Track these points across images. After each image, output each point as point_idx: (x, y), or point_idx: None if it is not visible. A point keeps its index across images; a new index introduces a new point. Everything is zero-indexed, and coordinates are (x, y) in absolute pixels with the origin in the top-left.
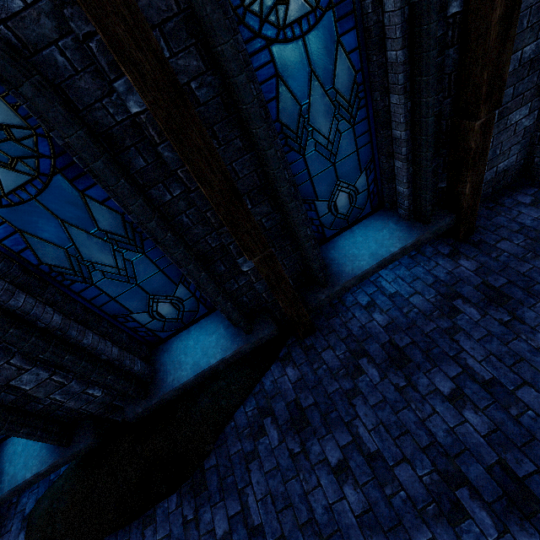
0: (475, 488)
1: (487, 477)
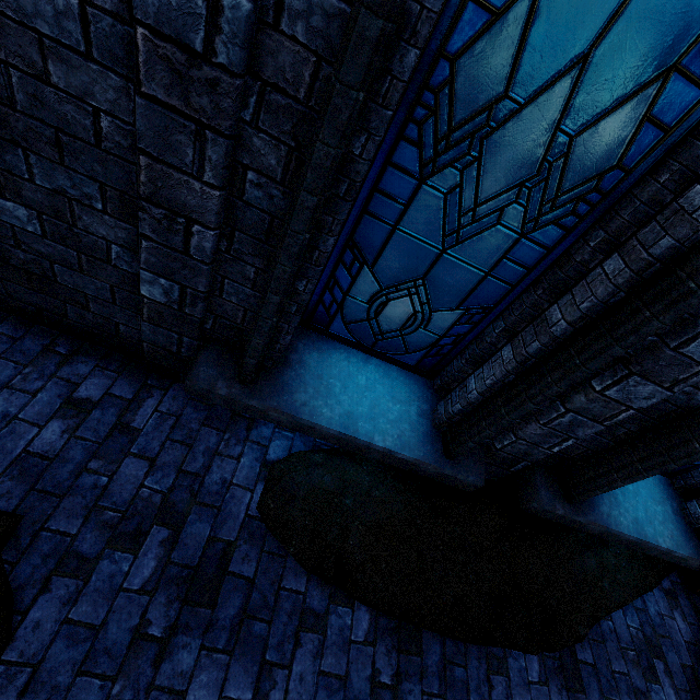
0: None
1: None
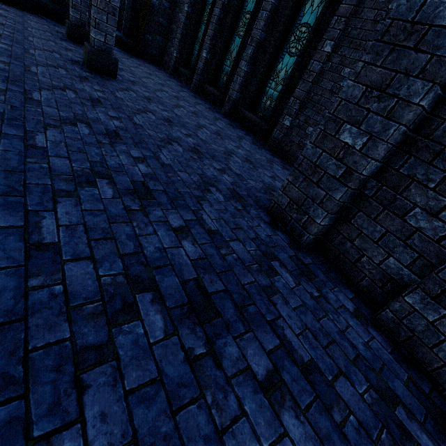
0: None
1: None
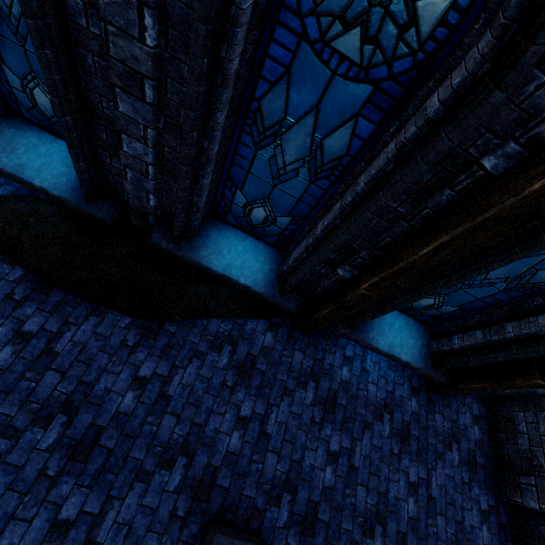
0: (294, 501)
1: (305, 502)
